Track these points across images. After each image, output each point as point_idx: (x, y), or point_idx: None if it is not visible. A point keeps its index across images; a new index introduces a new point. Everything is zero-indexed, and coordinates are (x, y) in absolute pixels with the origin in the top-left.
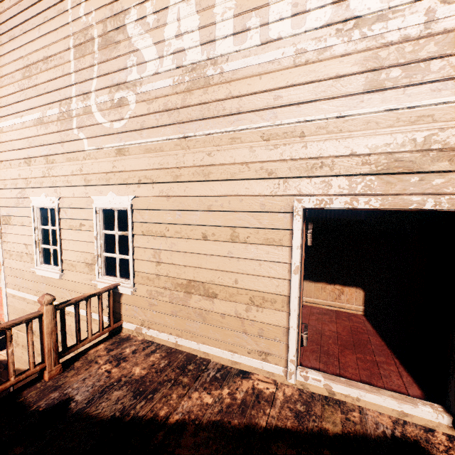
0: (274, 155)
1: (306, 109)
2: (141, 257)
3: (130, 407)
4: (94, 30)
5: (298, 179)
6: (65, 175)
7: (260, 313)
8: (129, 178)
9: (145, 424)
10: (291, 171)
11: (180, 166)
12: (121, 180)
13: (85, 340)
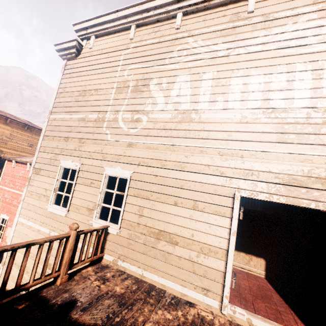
0: (225, 164)
1: (245, 144)
2: (129, 210)
3: (118, 312)
4: (131, 83)
5: (238, 179)
6: (90, 151)
7: (206, 259)
8: (132, 161)
9: (130, 324)
10: (234, 174)
11: (167, 160)
12: (127, 161)
13: (83, 261)
